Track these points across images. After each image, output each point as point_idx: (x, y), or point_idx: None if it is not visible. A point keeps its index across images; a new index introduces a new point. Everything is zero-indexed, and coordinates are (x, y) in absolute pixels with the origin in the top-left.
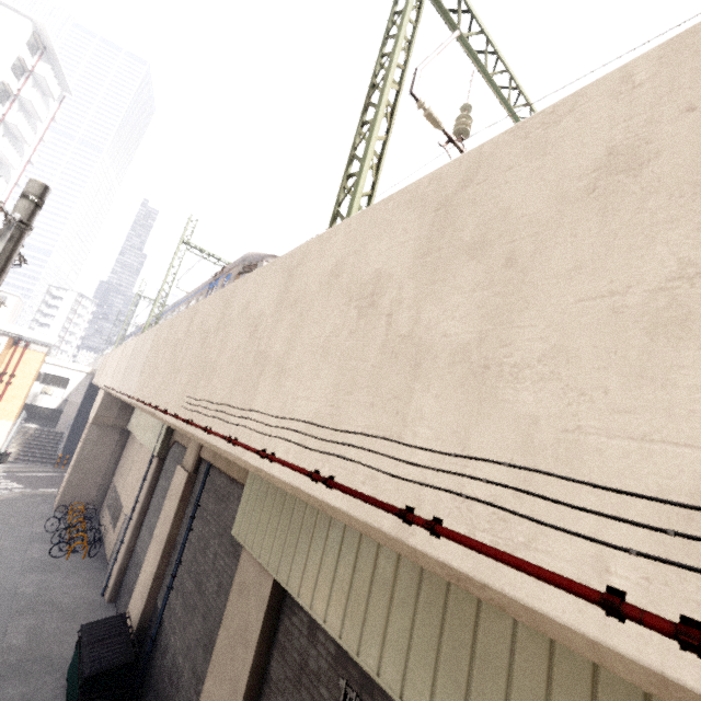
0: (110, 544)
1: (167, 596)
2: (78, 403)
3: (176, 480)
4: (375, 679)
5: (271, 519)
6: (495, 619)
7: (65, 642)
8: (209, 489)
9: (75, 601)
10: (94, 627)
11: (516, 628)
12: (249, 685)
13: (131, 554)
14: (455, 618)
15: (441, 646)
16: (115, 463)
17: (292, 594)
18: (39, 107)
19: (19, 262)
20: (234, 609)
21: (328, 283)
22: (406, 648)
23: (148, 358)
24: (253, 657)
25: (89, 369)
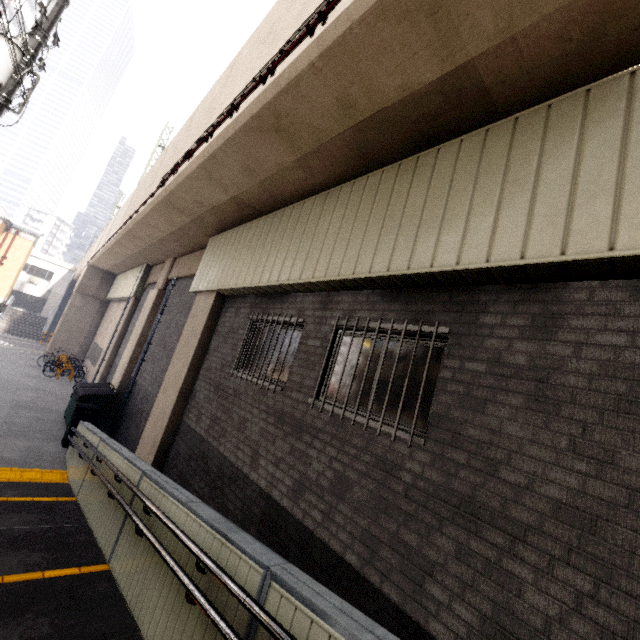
0: (91, 376)
1: (140, 364)
2: (60, 295)
3: (149, 298)
4: (266, 285)
5: (216, 265)
6: (325, 218)
7: (60, 406)
8: (175, 293)
9: (66, 395)
10: (85, 384)
11: (333, 215)
12: (196, 353)
13: (111, 368)
14: (308, 232)
15: (300, 247)
16: (95, 328)
17: (226, 287)
18: (29, 20)
19: (54, 40)
20: (189, 326)
21: (251, 48)
22: (283, 261)
23: (129, 205)
24: (199, 338)
25: (71, 266)
